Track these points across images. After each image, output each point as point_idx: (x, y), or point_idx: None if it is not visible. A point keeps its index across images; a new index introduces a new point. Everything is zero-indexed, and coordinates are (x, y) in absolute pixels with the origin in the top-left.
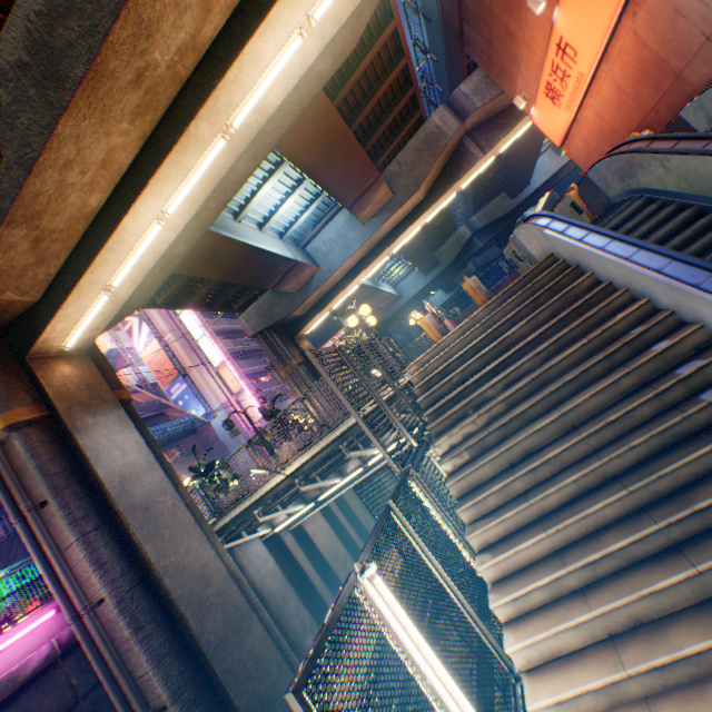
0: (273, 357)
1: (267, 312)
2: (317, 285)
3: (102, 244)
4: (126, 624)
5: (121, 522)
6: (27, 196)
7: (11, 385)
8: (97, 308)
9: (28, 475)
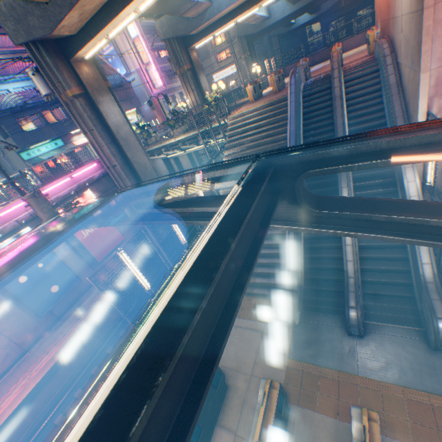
0: (173, 60)
1: (174, 26)
2: (208, 19)
3: (109, 21)
4: (124, 174)
5: (118, 143)
6: (83, 0)
7: (69, 76)
8: (101, 45)
9: (84, 118)
